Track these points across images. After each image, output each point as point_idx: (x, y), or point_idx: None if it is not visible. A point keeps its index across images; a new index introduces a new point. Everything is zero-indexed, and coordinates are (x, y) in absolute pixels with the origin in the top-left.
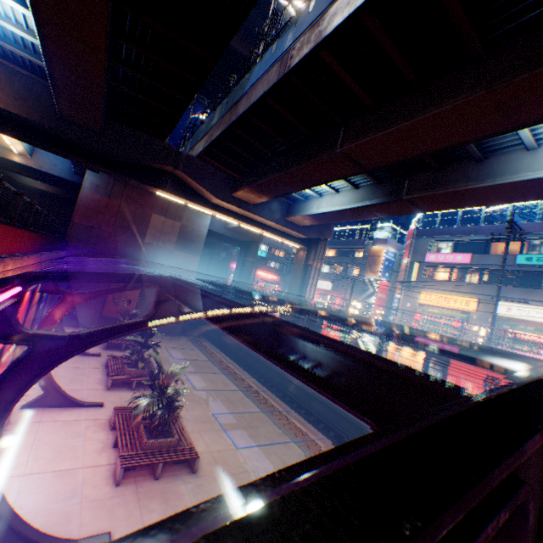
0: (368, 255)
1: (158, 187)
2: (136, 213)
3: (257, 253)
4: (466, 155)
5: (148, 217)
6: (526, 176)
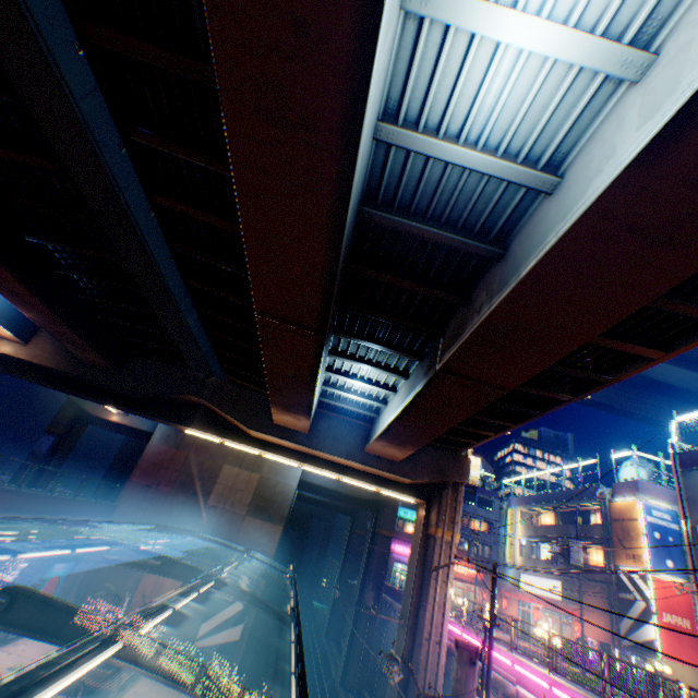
0: (610, 518)
1: (183, 423)
2: (204, 464)
3: (394, 519)
4: (475, 258)
5: (218, 468)
6: (556, 233)
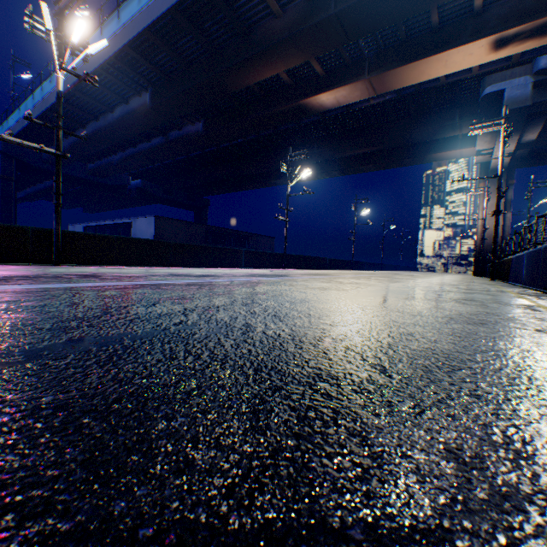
0: None
1: None
2: None
3: None
4: None
5: None
6: None
